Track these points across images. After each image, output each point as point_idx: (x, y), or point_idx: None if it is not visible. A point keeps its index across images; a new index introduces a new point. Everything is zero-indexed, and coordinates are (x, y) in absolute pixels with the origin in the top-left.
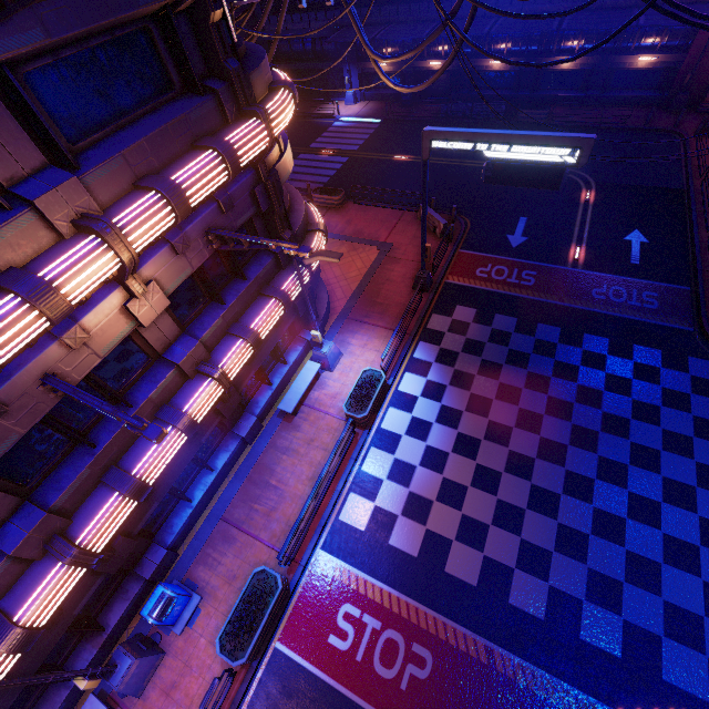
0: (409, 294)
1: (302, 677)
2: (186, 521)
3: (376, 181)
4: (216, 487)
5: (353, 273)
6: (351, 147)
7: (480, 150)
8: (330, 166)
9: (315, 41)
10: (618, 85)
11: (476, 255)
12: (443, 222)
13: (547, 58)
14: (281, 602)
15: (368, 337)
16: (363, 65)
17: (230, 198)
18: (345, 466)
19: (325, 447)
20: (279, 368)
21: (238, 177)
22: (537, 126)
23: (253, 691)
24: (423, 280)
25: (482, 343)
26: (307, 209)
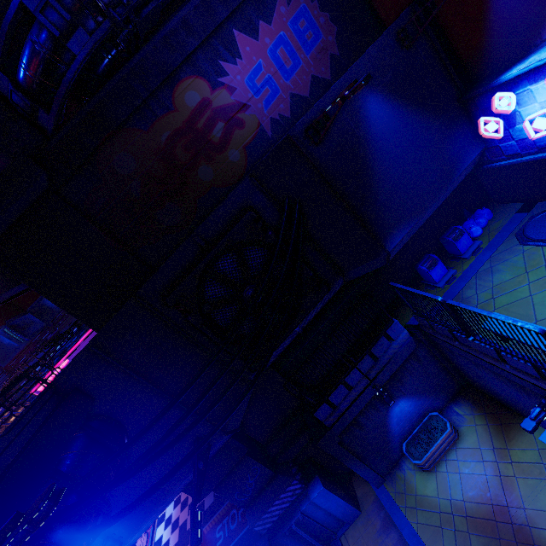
0: None
1: None
2: None
3: None
4: None
5: None
6: None
7: None
8: None
9: None
10: None
11: None
12: None
13: None
14: None
15: None
16: None
17: None
18: None
19: None
20: None
21: None
22: None
23: None
24: None
25: None
26: None
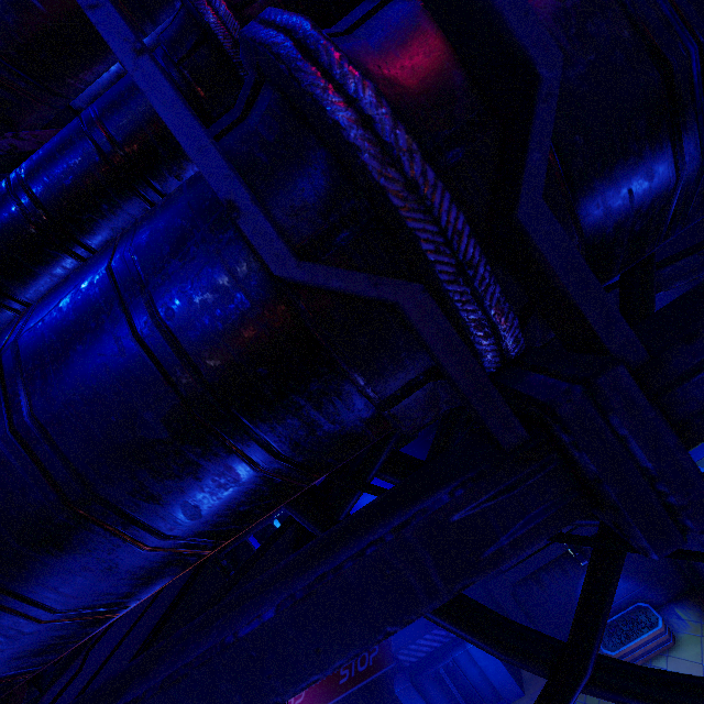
0: None
1: None
2: None
3: None
4: None
5: None
6: None
7: None
8: None
9: None
10: None
11: None
12: None
13: None
14: None
15: None
16: None
17: None
18: None
19: None
20: None
21: None
22: None
23: None
24: None
25: None
26: None
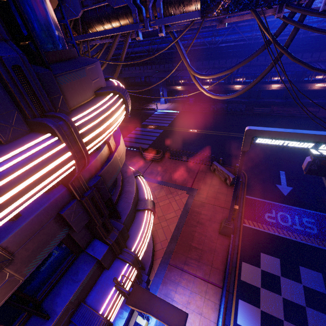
0: (217, 238)
1: None
2: None
3: (180, 143)
4: None
5: (171, 214)
6: (164, 124)
7: (306, 147)
8: (153, 134)
9: (146, 77)
10: (303, 97)
11: (260, 201)
12: (232, 176)
13: (265, 84)
14: None
15: (189, 291)
16: (169, 87)
17: (2, 252)
18: None
19: None
20: None
21: (32, 206)
22: (265, 115)
23: None
24: (229, 229)
25: (301, 308)
26: (137, 183)
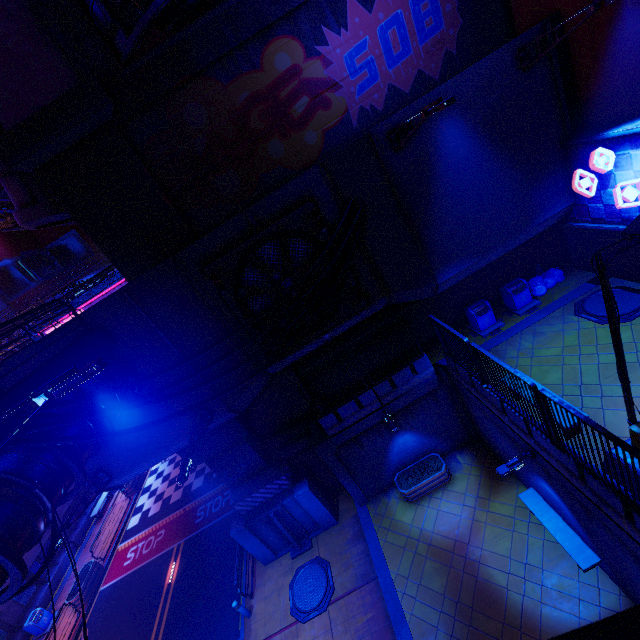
0: None
1: (113, 585)
2: (46, 591)
3: None
4: (63, 573)
5: None
6: None
7: None
8: None
9: None
10: None
11: None
12: None
13: None
14: (99, 572)
15: None
16: None
17: None
18: (127, 512)
19: (118, 514)
20: (90, 505)
21: None
22: None
23: (91, 611)
24: None
25: None
26: None
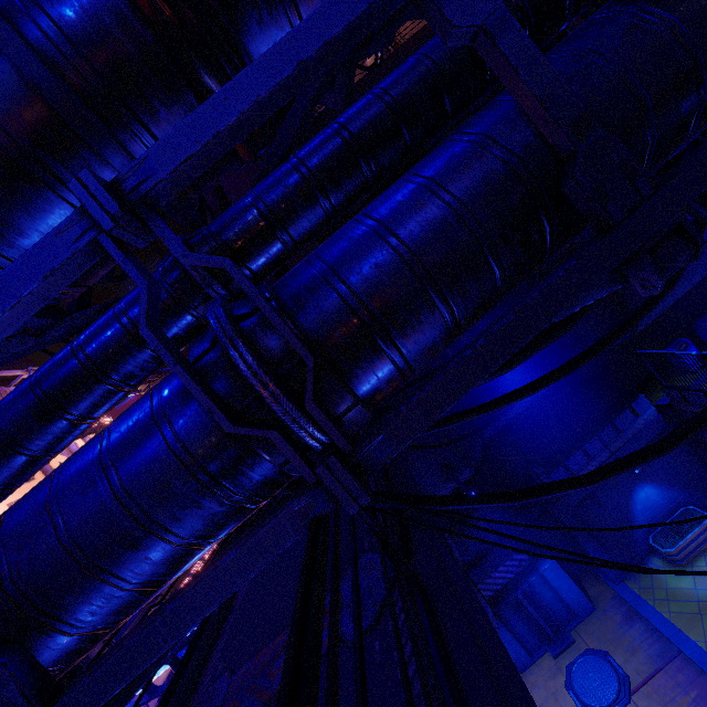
0: None
1: None
2: None
3: None
4: None
5: None
6: None
7: None
8: None
9: None
10: None
11: None
12: None
13: None
14: None
15: None
16: None
17: None
18: None
19: None
20: None
21: None
22: None
23: None
24: None
25: None
26: None
